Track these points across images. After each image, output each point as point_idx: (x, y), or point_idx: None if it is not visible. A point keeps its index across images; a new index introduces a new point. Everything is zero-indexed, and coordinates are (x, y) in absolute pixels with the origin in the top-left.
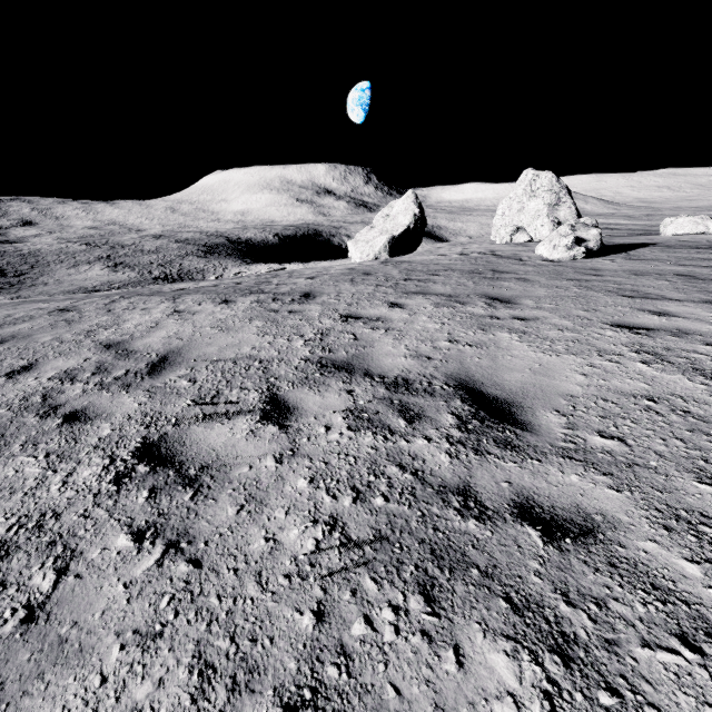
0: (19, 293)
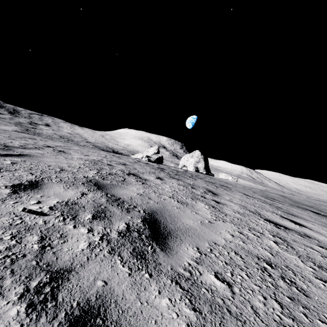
0: None
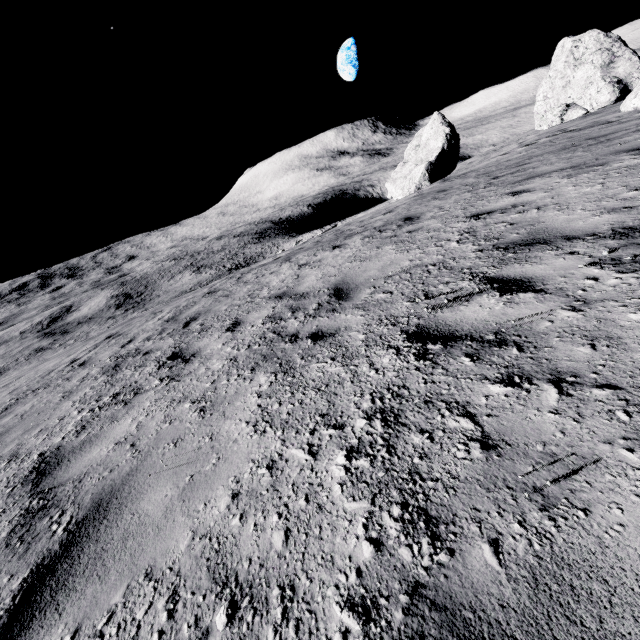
0: (145, 307)
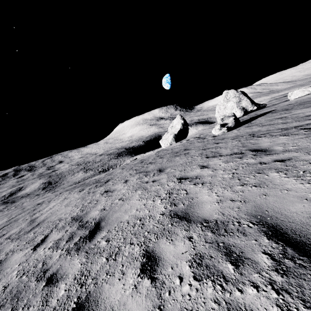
0: (55, 190)
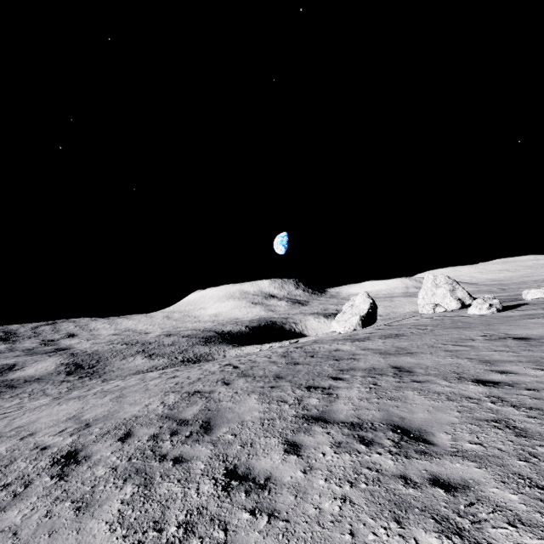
0: (103, 377)
